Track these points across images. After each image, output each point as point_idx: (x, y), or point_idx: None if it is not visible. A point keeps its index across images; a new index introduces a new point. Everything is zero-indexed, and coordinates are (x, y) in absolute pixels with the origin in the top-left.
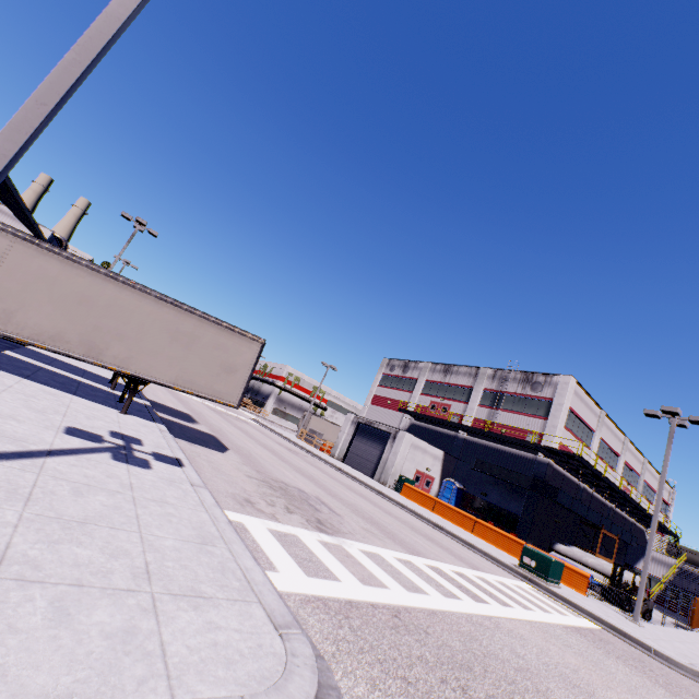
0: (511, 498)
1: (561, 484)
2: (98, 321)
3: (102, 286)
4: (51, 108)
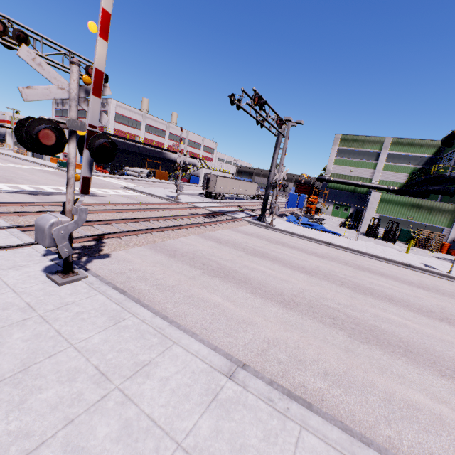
0: None
1: (124, 146)
2: None
3: None
4: None
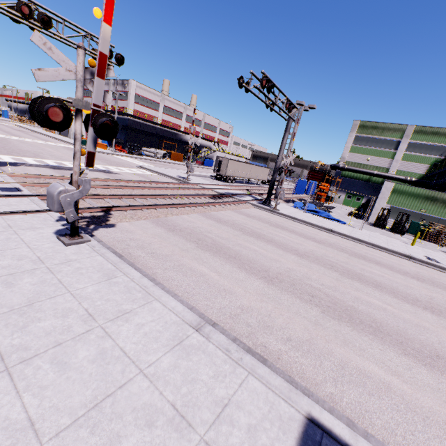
0: (122, 135)
1: (143, 127)
2: None
3: None
4: None
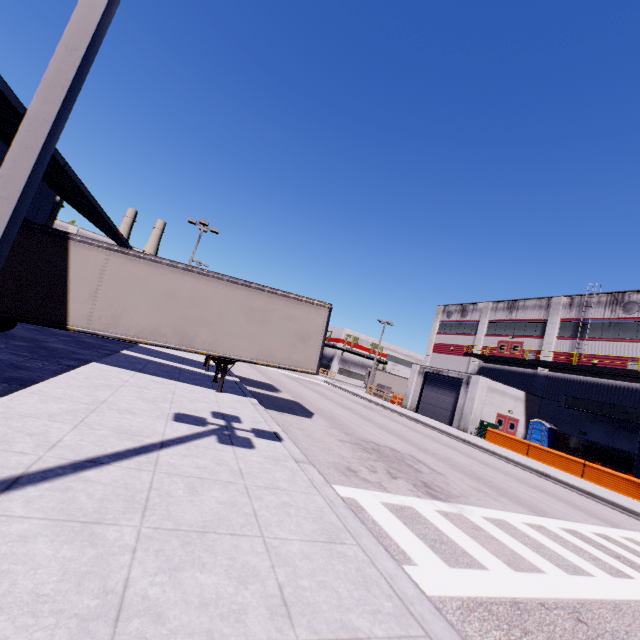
0: (619, 435)
1: None
2: (185, 312)
3: (182, 280)
4: (83, 53)
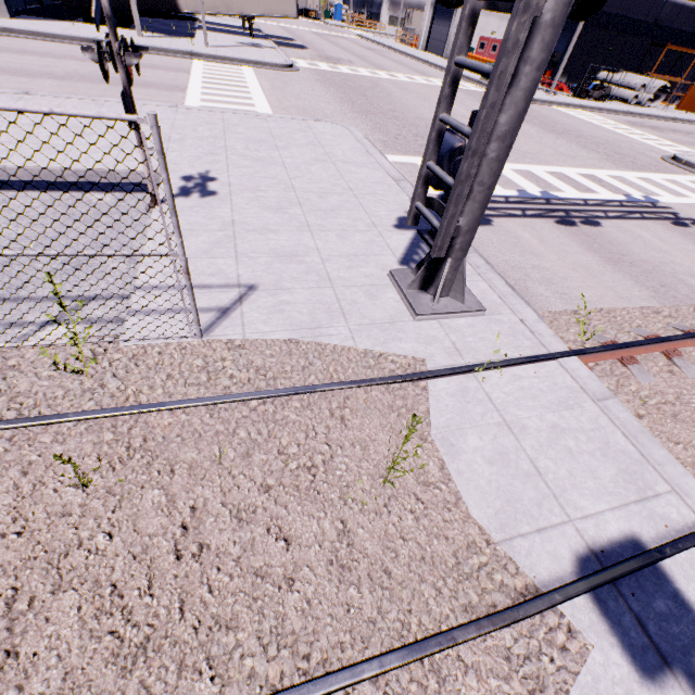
0: (561, 38)
1: (626, 5)
2: None
3: None
4: None
